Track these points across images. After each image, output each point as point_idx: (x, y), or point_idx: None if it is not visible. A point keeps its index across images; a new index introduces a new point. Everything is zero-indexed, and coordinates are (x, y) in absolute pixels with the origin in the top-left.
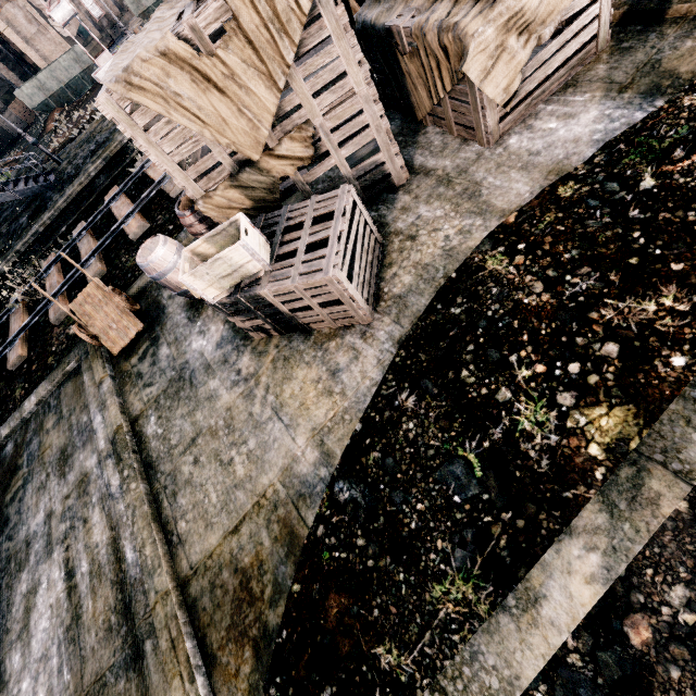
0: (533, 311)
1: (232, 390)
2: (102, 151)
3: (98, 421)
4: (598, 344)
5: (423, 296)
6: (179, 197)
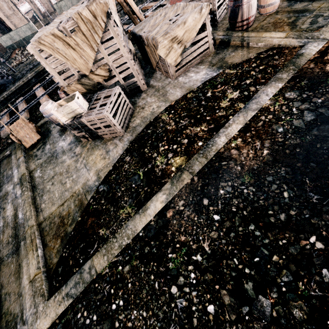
0: (169, 131)
1: (71, 159)
2: (35, 68)
3: (15, 172)
4: (183, 139)
5: (141, 127)
6: (60, 87)
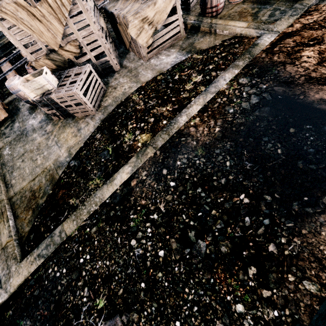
0: (138, 110)
1: (42, 137)
2: None
3: None
4: (150, 118)
5: (113, 106)
6: (28, 61)
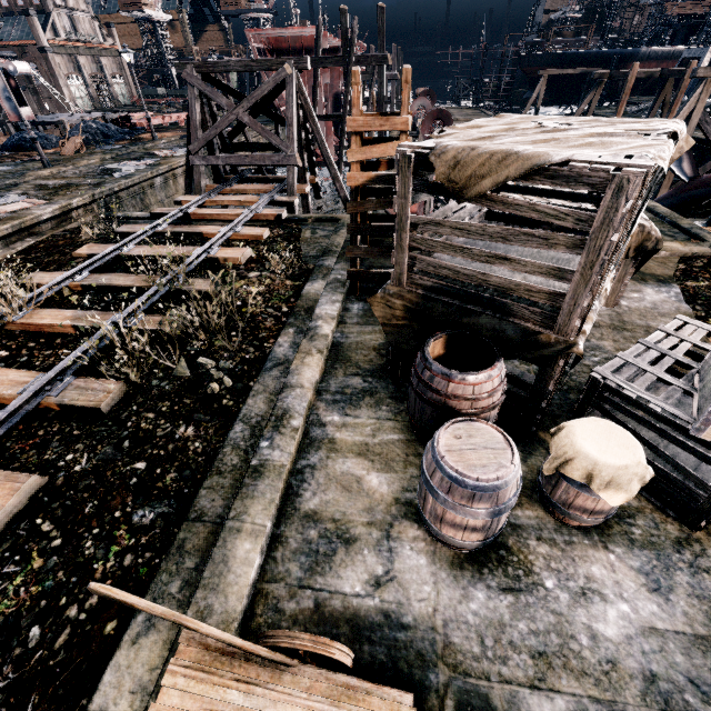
0: None
1: None
2: None
3: None
4: None
5: None
6: (430, 357)
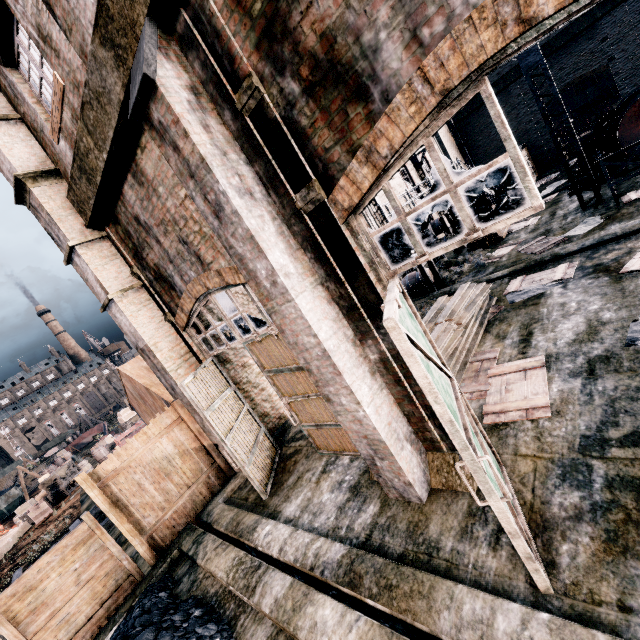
0: None
1: None
2: None
3: None
4: None
5: None
6: None
